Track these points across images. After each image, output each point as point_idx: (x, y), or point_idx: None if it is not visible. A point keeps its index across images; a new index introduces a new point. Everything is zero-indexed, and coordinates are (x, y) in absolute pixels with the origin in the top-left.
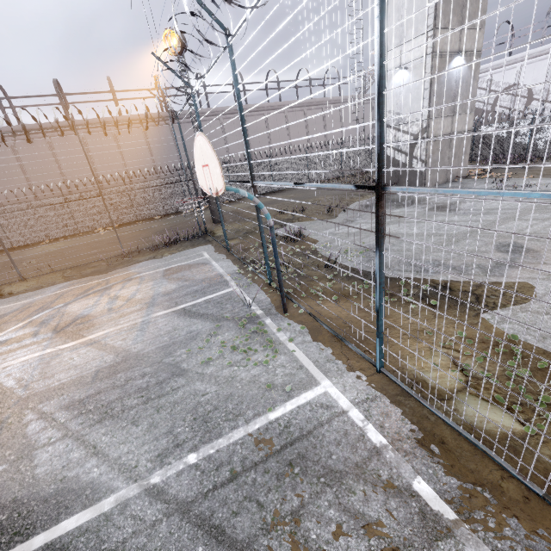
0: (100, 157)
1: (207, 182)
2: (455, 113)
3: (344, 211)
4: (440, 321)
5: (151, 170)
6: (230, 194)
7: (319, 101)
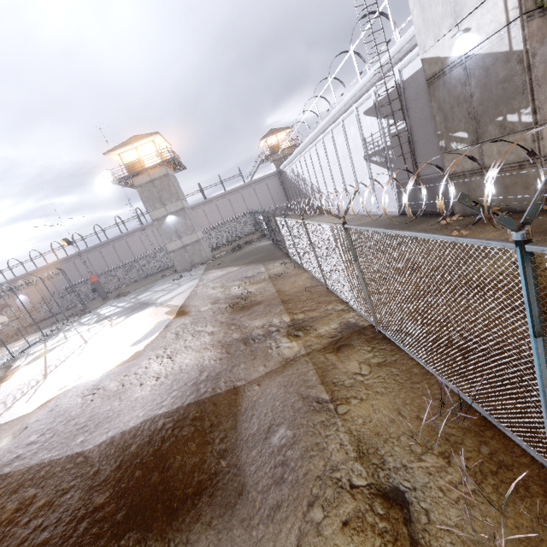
0: (95, 263)
1: (2, 322)
2: (181, 237)
3: (125, 296)
4: (36, 347)
5: (120, 264)
6: (143, 274)
7: (210, 199)
